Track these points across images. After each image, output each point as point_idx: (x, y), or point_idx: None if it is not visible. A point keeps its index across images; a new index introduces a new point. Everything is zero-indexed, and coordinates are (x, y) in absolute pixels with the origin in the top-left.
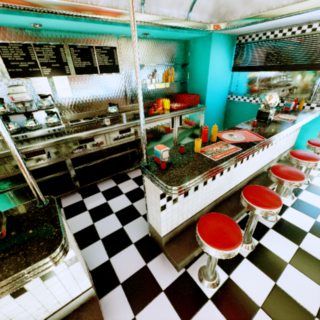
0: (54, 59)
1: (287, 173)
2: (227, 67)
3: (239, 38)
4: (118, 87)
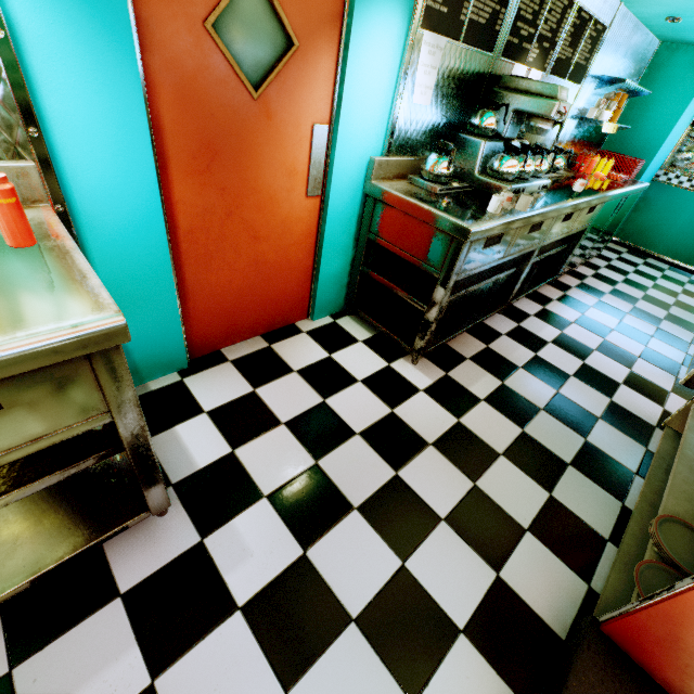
0: (551, 32)
1: None
2: (691, 116)
3: None
4: None
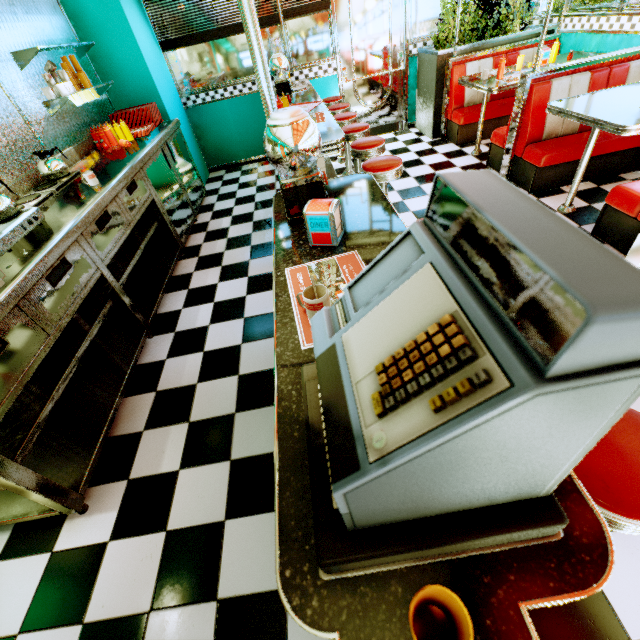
0: None
1: (357, 127)
2: (154, 44)
3: None
4: (10, 116)
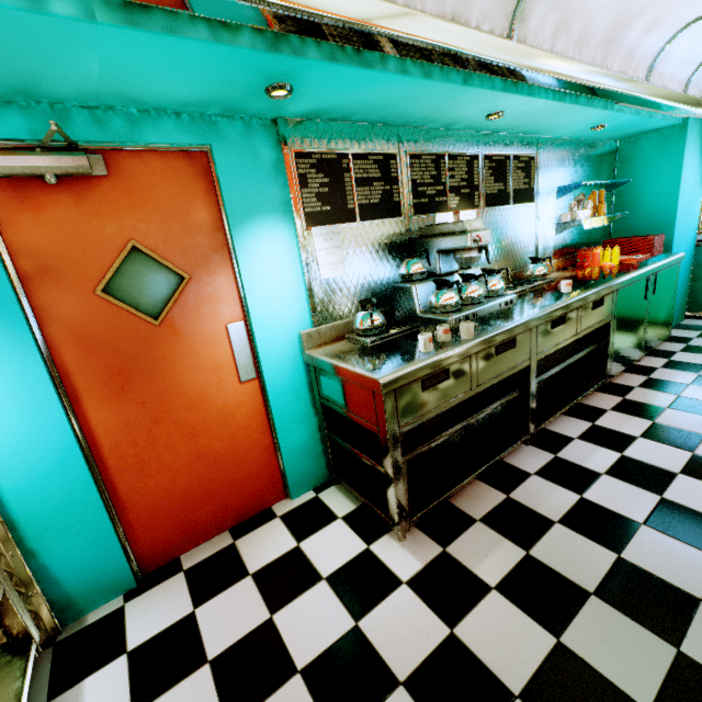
0: (465, 181)
1: None
2: (698, 181)
3: None
4: (528, 230)
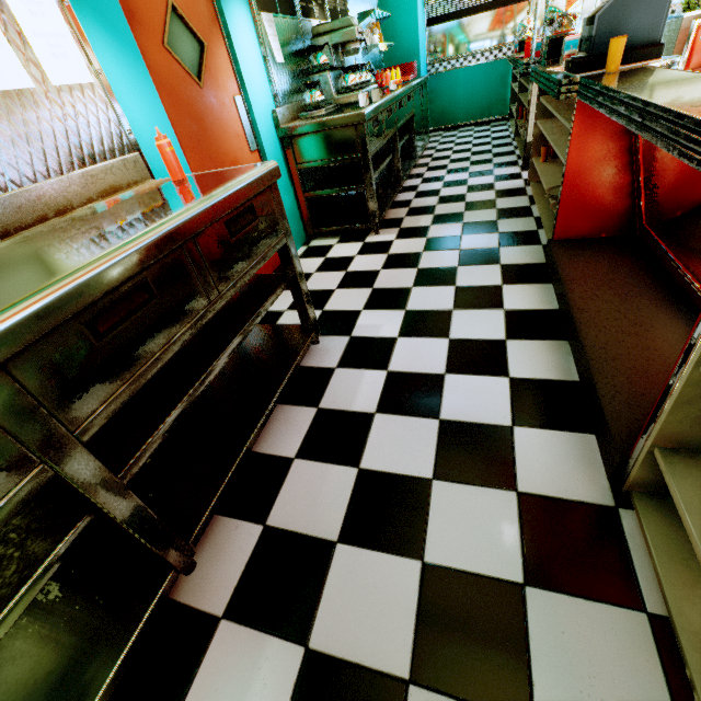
0: None
1: None
2: (423, 20)
3: None
4: None
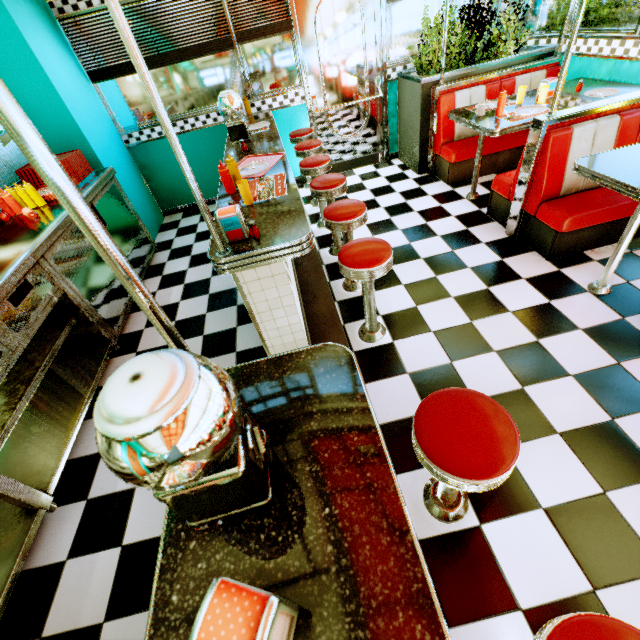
0: None
1: (331, 181)
2: (79, 76)
3: (54, 4)
4: None
